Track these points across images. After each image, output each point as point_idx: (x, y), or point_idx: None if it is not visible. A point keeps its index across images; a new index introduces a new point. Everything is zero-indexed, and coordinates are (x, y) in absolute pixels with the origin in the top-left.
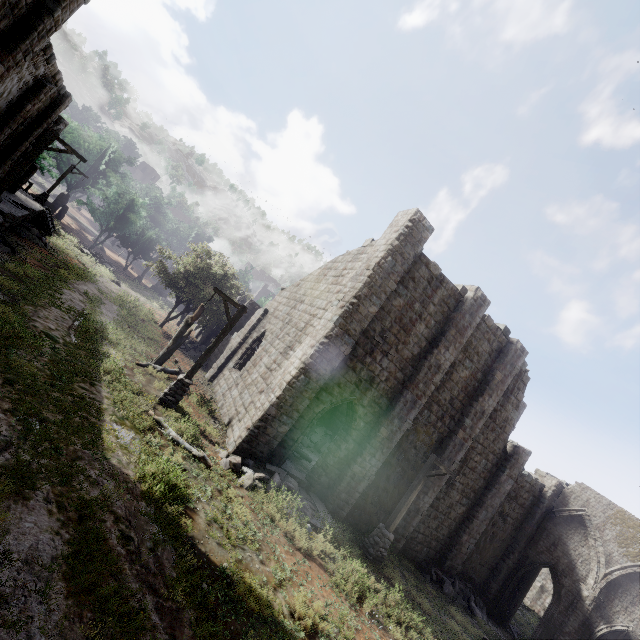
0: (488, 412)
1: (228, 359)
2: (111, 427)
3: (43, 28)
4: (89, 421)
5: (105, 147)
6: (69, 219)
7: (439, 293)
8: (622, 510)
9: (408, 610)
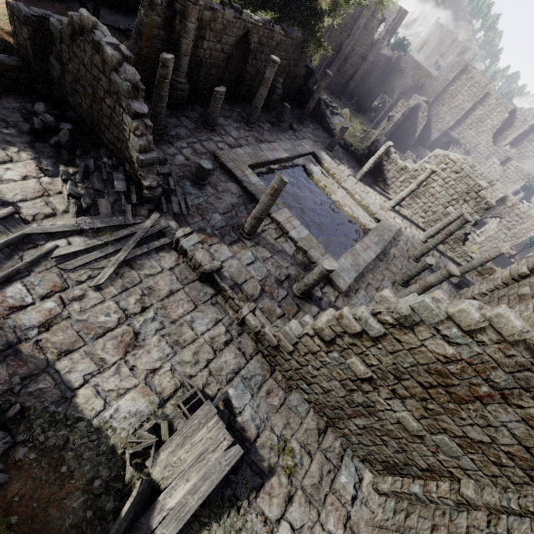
0: (361, 27)
1: None
2: None
3: None
4: None
5: None
6: None
7: None
8: (419, 63)
9: None
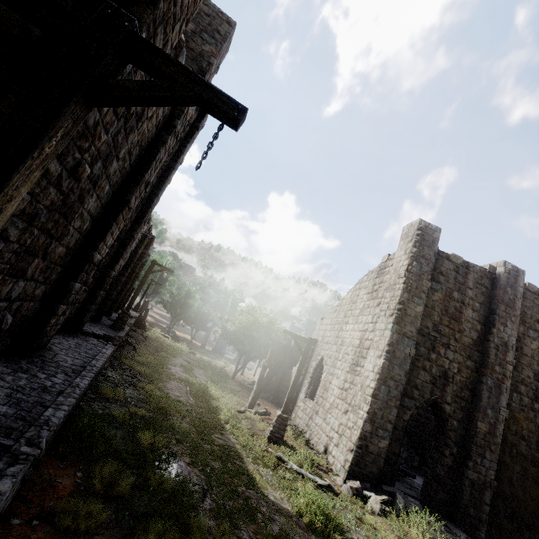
0: None
1: (297, 391)
2: (253, 467)
3: (153, 205)
4: (237, 465)
5: (164, 262)
6: (149, 317)
7: (470, 278)
8: None
9: None
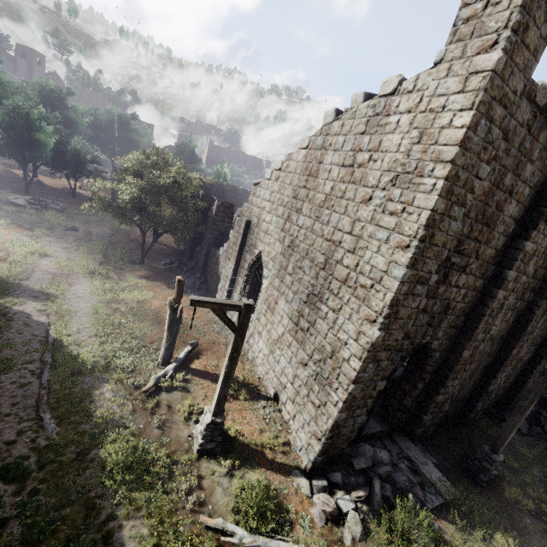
0: None
1: (230, 290)
2: None
3: None
4: None
5: None
6: None
7: (542, 138)
8: None
9: None
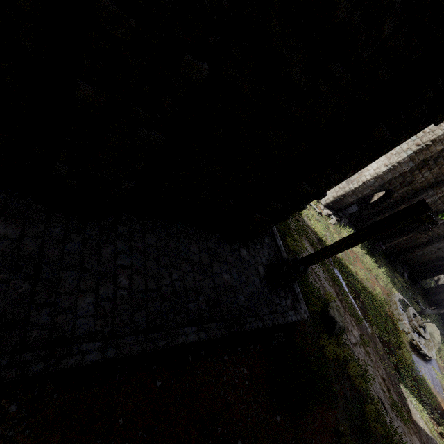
0: None
1: None
2: None
3: None
4: None
5: None
6: None
7: None
8: None
9: (385, 276)
